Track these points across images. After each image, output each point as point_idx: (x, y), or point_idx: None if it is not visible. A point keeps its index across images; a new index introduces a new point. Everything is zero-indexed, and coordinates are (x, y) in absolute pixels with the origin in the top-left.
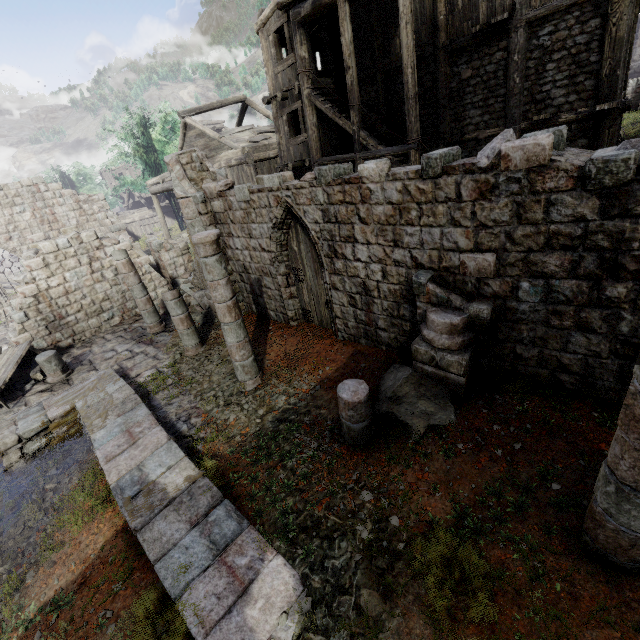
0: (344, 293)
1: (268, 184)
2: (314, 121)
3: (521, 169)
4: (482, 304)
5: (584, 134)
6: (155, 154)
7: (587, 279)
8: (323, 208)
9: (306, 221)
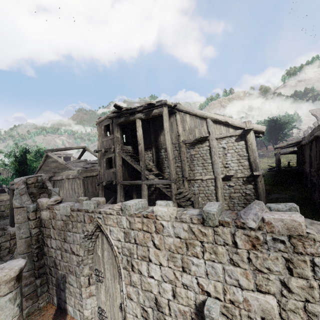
0: (138, 304)
1: (86, 207)
2: (120, 163)
3: (283, 234)
4: None
5: (250, 183)
6: (25, 166)
7: None
8: (125, 231)
9: (111, 238)
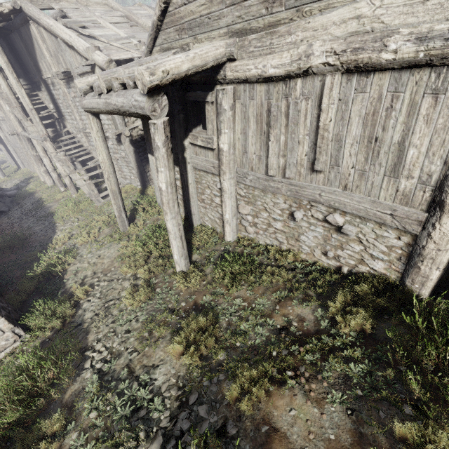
0: None
1: None
2: (8, 109)
3: None
4: None
5: (121, 143)
6: None
7: None
8: None
9: None
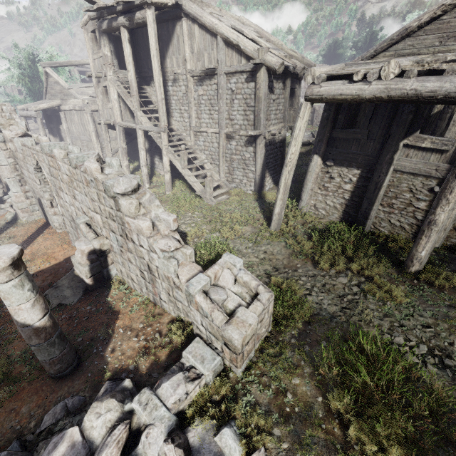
0: (67, 219)
1: (27, 143)
2: (115, 97)
3: (92, 176)
4: (97, 241)
5: (251, 144)
6: (39, 84)
7: (122, 237)
8: (48, 167)
9: (44, 172)
